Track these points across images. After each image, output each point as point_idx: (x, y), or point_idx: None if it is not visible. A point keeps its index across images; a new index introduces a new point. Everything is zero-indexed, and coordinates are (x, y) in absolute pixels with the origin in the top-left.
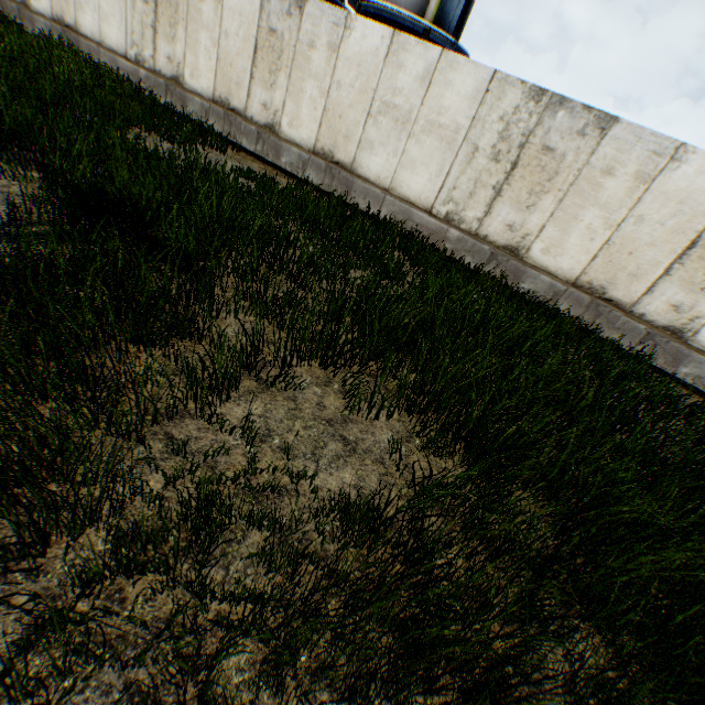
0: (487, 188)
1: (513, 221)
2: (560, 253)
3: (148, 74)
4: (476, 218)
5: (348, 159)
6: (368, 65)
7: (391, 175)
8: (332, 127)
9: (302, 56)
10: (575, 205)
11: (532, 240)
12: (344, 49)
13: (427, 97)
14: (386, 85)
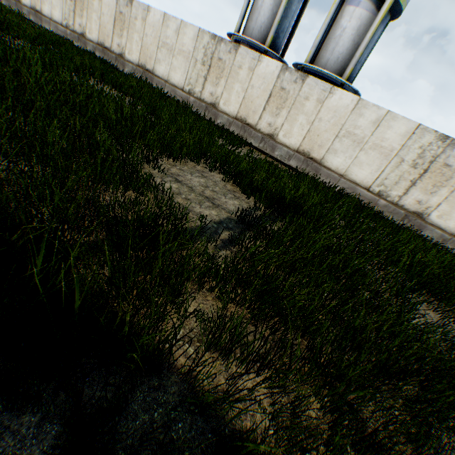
0: (406, 181)
1: (420, 199)
2: (448, 219)
3: (195, 99)
4: (397, 195)
5: (319, 157)
6: (340, 112)
7: (345, 168)
8: (311, 139)
9: (299, 103)
10: None
11: (431, 210)
12: (327, 102)
13: (375, 131)
14: (350, 123)
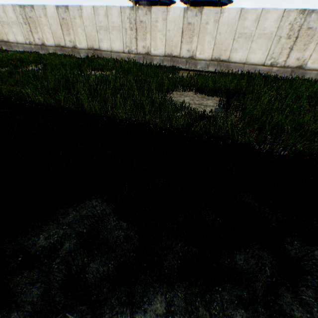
0: (286, 49)
1: (298, 57)
2: None
3: (134, 55)
4: (283, 61)
5: (226, 58)
6: (231, 23)
7: (245, 58)
8: (218, 49)
9: (203, 28)
10: None
11: (306, 61)
12: (221, 20)
13: (258, 26)
14: (240, 27)
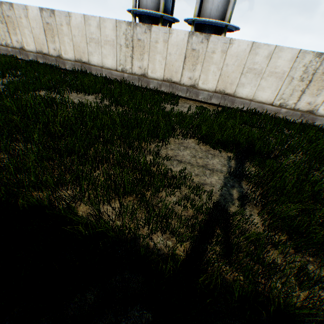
0: (297, 91)
1: (310, 101)
2: None
3: (128, 75)
4: (293, 103)
5: (232, 91)
6: (241, 56)
7: (253, 94)
8: (223, 81)
9: (208, 57)
10: None
11: (318, 106)
12: (229, 51)
13: (269, 63)
14: (249, 62)
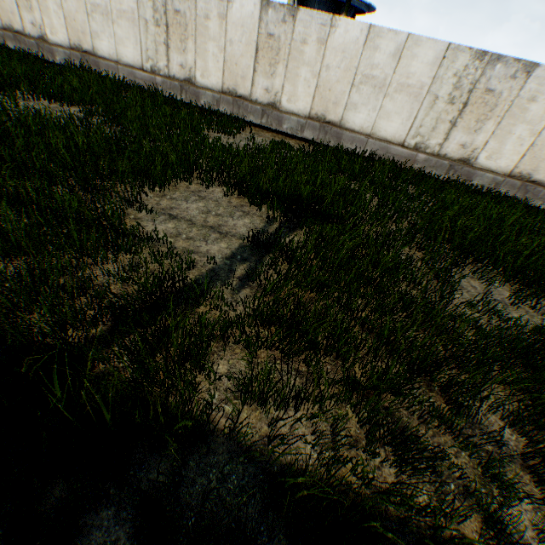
0: (445, 123)
1: (465, 142)
2: (498, 157)
3: (163, 79)
4: (437, 144)
5: (337, 118)
6: (350, 51)
7: (371, 125)
8: (323, 98)
9: (296, 51)
10: (509, 124)
11: (478, 152)
12: (330, 41)
13: (398, 67)
14: (365, 63)
